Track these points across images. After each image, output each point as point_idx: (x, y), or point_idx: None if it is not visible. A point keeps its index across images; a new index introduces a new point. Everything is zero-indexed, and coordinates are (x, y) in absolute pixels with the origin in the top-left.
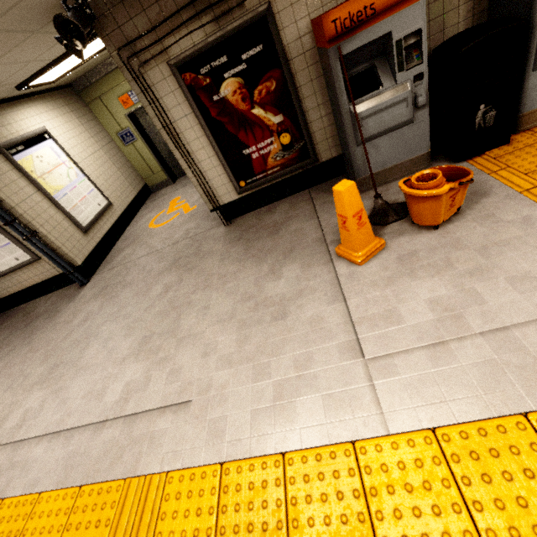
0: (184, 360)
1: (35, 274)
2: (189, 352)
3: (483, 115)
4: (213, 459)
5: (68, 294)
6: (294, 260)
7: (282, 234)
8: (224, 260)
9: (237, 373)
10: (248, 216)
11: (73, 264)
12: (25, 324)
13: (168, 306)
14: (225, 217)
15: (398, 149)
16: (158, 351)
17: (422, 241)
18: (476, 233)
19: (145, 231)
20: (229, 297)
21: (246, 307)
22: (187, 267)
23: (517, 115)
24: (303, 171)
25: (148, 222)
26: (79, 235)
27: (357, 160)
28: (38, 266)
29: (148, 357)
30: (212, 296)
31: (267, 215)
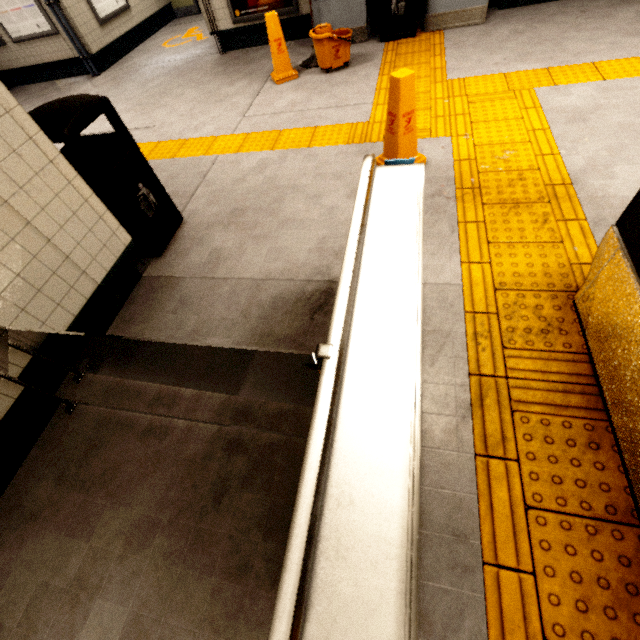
0: (157, 114)
1: (53, 51)
2: (161, 112)
3: (397, 3)
4: (156, 141)
5: (81, 80)
6: (247, 79)
7: (252, 65)
8: (207, 74)
9: (182, 119)
10: (240, 51)
11: (88, 51)
12: (42, 94)
13: (157, 93)
14: (222, 47)
15: (344, 16)
16: (143, 110)
17: (316, 78)
18: (341, 78)
19: (158, 48)
20: (198, 92)
21: (204, 97)
22: (180, 75)
23: (426, 14)
24: (287, 19)
25: (163, 42)
26: (95, 24)
27: (314, 15)
28: (56, 42)
29: (135, 112)
30: (188, 91)
31: (253, 52)
